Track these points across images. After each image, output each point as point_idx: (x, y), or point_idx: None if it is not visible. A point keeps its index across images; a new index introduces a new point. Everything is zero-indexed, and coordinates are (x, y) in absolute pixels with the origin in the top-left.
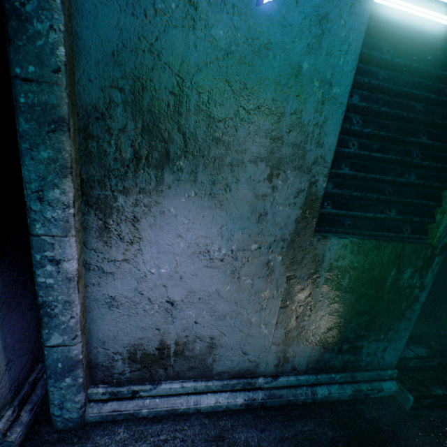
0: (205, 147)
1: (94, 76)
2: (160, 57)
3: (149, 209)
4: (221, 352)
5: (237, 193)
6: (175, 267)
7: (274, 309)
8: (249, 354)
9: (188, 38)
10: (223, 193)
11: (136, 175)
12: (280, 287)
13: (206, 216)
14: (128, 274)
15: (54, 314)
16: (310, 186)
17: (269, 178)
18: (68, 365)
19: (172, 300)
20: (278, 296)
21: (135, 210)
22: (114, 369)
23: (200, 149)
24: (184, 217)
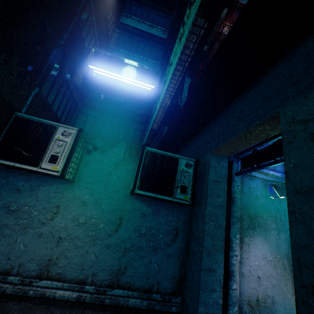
0: (262, 225)
1: (240, 209)
2: (252, 205)
3: (251, 241)
4: (276, 305)
5: (271, 238)
6: (258, 262)
7: (289, 285)
8: (286, 309)
9: (256, 202)
10: (267, 238)
11: (248, 231)
12: (289, 274)
13: (264, 245)
14: (247, 263)
15: (234, 275)
16: (288, 237)
17: (277, 234)
18: (236, 299)
19: (259, 276)
20: (289, 278)
21: (248, 241)
22: (243, 309)
23: (261, 225)
24: (259, 244)
